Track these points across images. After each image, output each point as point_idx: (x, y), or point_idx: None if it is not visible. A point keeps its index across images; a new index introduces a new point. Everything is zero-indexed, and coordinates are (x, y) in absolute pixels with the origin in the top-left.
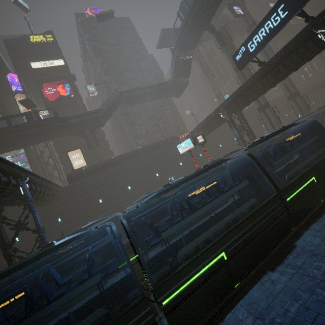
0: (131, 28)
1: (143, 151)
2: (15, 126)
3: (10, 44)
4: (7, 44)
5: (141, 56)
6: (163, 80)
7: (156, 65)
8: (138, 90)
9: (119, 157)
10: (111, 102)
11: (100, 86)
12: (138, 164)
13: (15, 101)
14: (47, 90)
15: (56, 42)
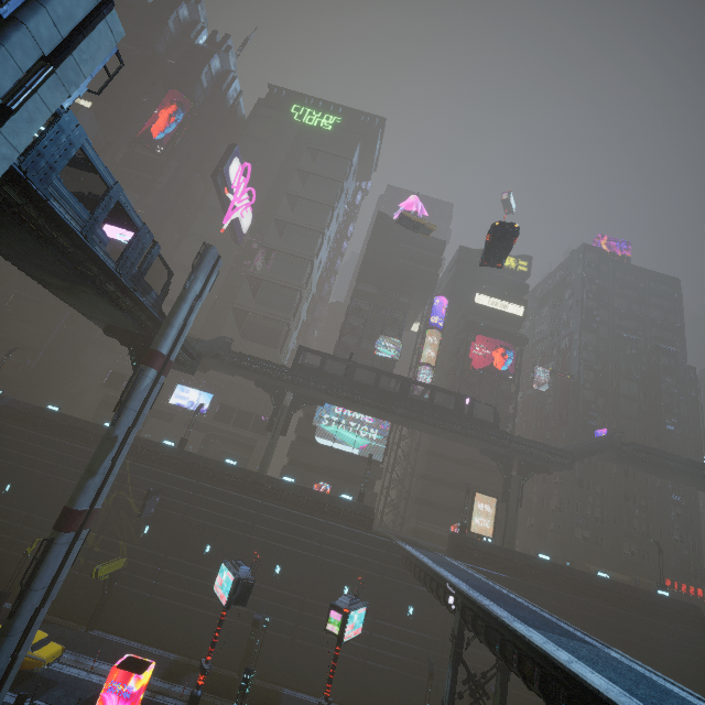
0: (673, 299)
1: (612, 594)
2: (436, 407)
3: (465, 256)
4: (462, 254)
5: (670, 363)
6: (694, 431)
7: (693, 393)
8: (661, 457)
9: (558, 569)
10: (595, 449)
11: (544, 364)
12: (590, 617)
13: (425, 337)
14: (478, 347)
15: (527, 275)
